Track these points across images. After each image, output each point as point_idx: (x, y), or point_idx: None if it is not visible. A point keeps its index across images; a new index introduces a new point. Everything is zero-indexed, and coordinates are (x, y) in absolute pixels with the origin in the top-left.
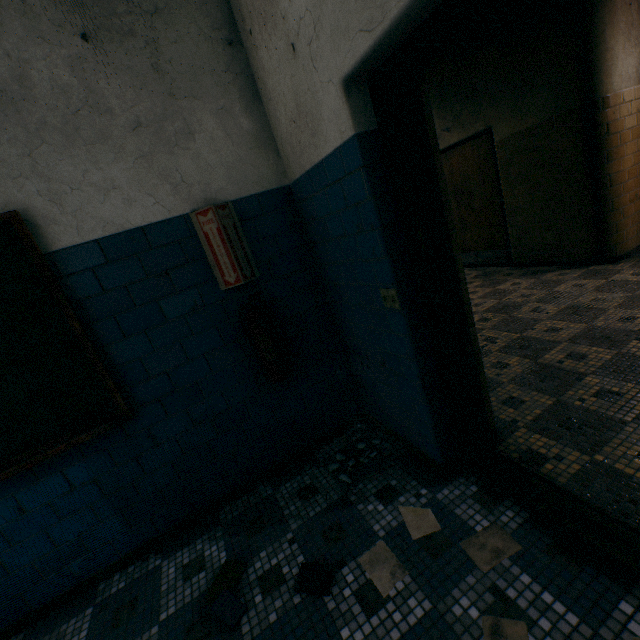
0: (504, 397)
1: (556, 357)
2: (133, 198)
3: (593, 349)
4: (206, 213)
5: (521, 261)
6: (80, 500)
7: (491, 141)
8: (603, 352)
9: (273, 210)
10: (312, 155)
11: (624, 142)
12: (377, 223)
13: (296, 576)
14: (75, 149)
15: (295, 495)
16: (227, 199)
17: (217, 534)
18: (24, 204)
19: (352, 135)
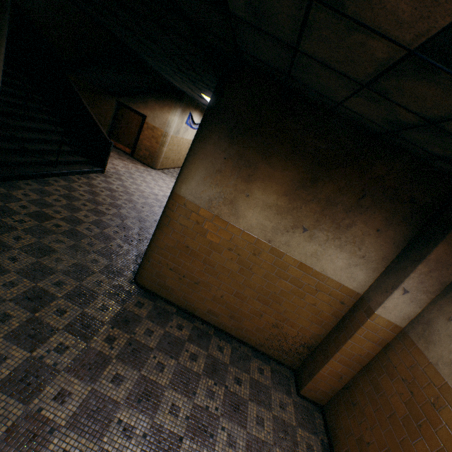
0: None
1: None
2: None
3: None
4: None
5: None
6: None
7: None
8: None
9: None
10: None
11: (173, 228)
12: None
13: None
14: None
15: None
16: None
17: None
18: None
19: None
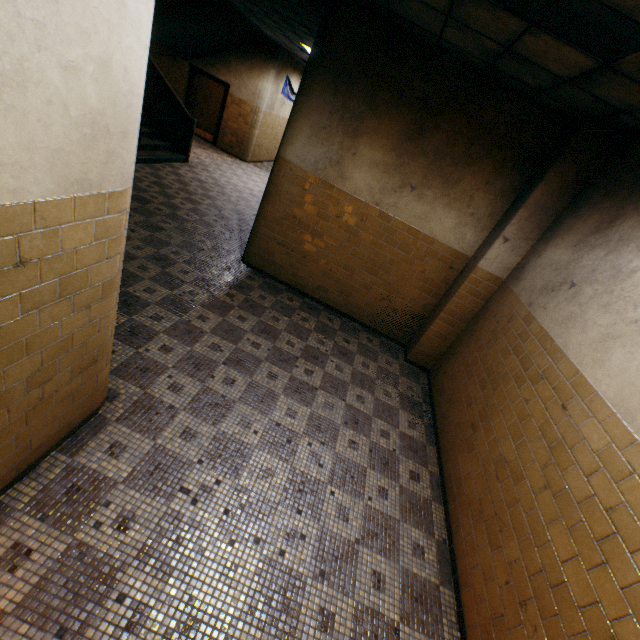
0: None
1: None
2: None
3: None
4: None
5: None
6: None
7: None
8: None
9: None
10: None
11: (280, 197)
12: None
13: None
14: None
15: None
16: None
17: None
18: None
19: None
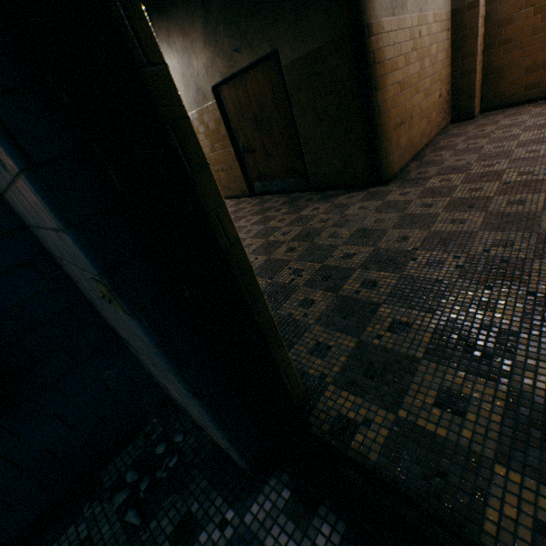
0: (312, 344)
1: (353, 287)
2: None
3: (382, 274)
4: None
5: (318, 186)
6: None
7: (280, 65)
8: (390, 277)
9: None
10: None
11: (386, 73)
12: (15, 159)
13: None
14: None
15: None
16: None
17: None
18: None
19: None
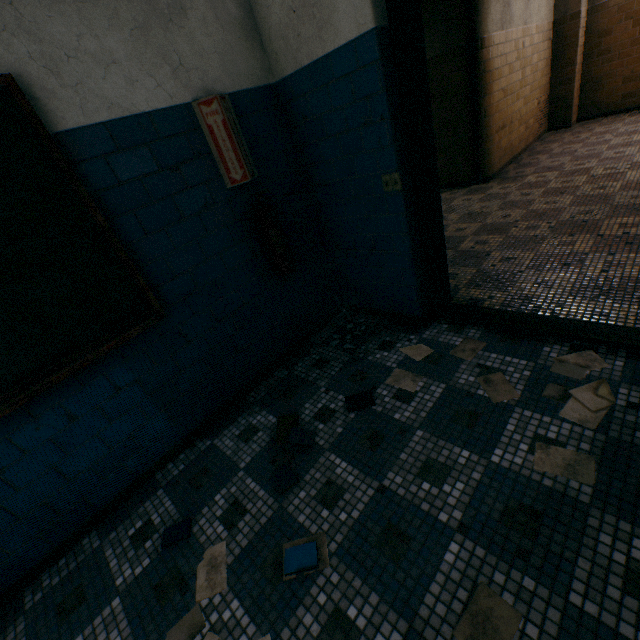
0: None
1: (469, 245)
2: (135, 77)
3: (490, 237)
4: (210, 103)
5: None
6: (126, 402)
7: None
8: (497, 237)
9: (263, 109)
10: (315, 49)
11: (493, 80)
12: (387, 114)
13: (343, 406)
14: (64, 5)
15: (311, 368)
16: (223, 91)
17: (255, 410)
18: (15, 68)
19: (372, 28)
